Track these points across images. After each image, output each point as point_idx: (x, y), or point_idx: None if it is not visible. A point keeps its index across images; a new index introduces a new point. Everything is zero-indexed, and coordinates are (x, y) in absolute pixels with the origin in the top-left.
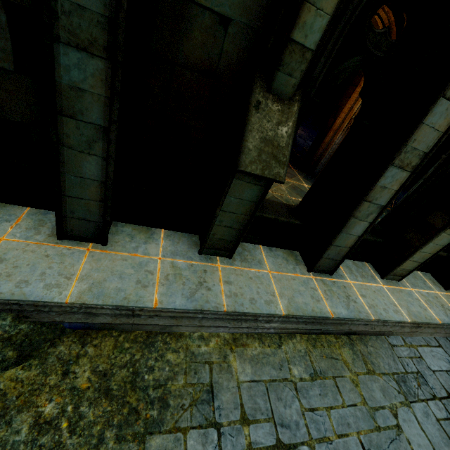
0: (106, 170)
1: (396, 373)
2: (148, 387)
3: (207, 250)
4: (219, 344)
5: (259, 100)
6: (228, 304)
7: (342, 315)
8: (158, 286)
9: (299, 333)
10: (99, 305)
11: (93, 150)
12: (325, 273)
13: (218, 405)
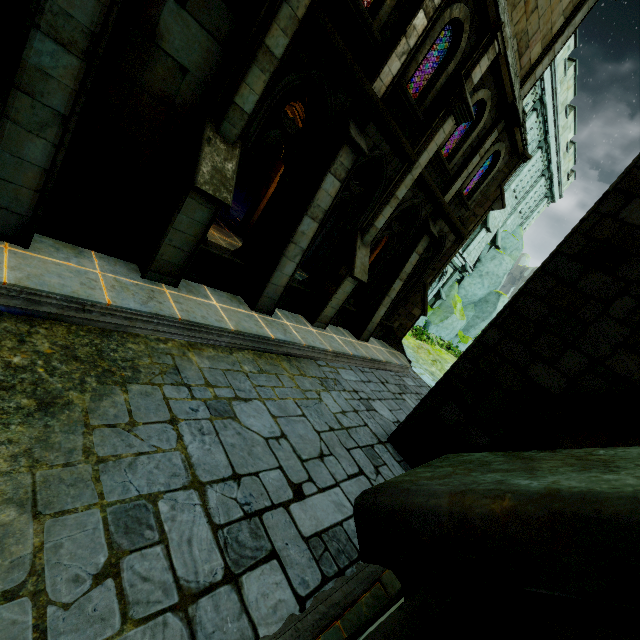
0: (55, 158)
1: (321, 377)
2: (117, 360)
3: (152, 274)
4: (177, 345)
5: (210, 137)
6: (182, 315)
7: (280, 338)
8: (107, 291)
9: (247, 349)
10: (45, 293)
11: (44, 133)
12: (266, 314)
13: (185, 376)
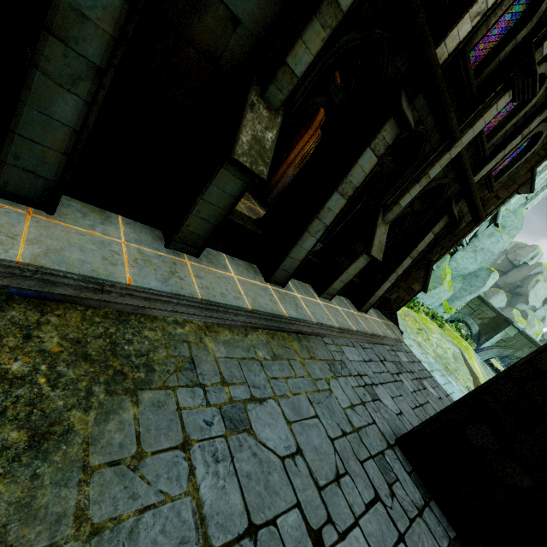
0: (86, 117)
1: (328, 360)
2: (130, 356)
3: (176, 244)
4: (194, 328)
5: (254, 102)
6: (202, 293)
7: (293, 316)
8: (128, 267)
9: (260, 328)
10: (62, 272)
11: (76, 88)
12: (279, 286)
13: (200, 372)
